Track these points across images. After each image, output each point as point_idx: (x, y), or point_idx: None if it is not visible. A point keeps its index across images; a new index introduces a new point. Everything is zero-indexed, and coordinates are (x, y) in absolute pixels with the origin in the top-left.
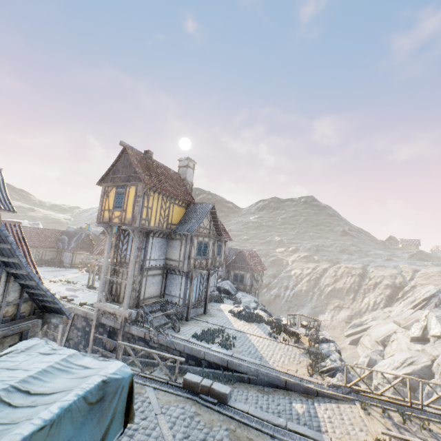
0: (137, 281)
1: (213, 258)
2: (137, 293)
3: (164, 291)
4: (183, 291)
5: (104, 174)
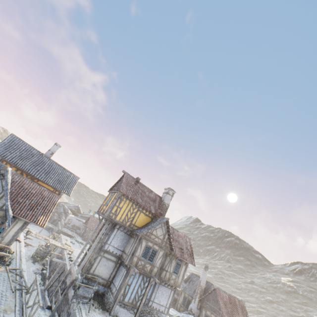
0: (94, 256)
1: (160, 269)
2: (90, 266)
3: (112, 279)
4: (120, 283)
5: (112, 186)
